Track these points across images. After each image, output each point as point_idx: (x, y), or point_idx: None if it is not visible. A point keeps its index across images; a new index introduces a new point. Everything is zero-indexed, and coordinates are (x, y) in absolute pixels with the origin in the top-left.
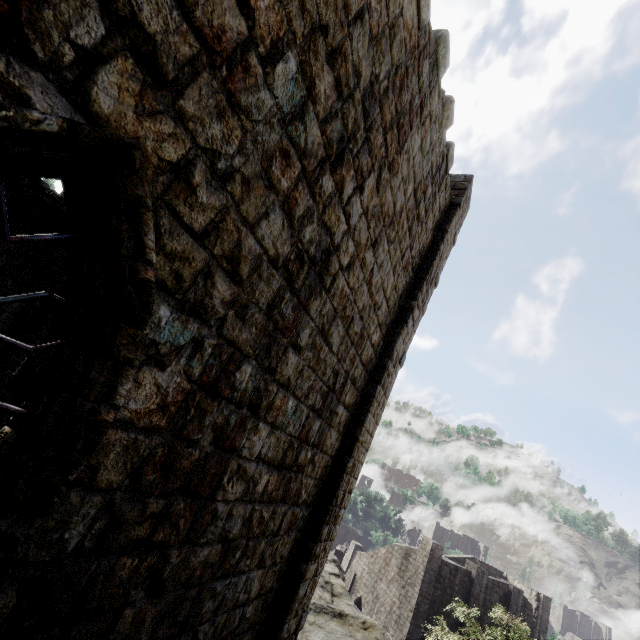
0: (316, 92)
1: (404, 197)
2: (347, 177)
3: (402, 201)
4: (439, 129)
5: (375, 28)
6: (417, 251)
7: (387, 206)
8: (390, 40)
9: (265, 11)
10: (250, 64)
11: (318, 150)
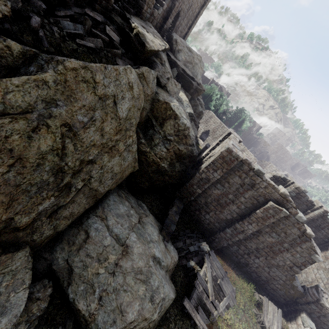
0: None
1: None
2: None
3: None
4: None
5: None
6: None
7: None
8: None
9: None
10: None
11: None
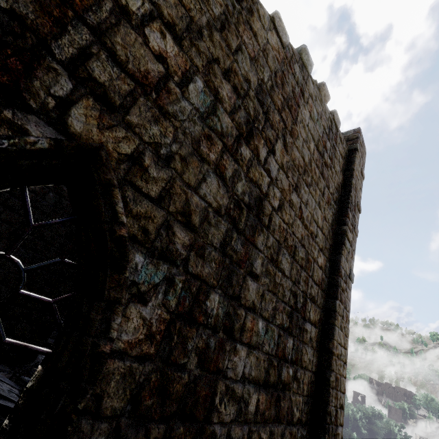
0: (221, 96)
1: (309, 152)
2: (259, 145)
3: (308, 155)
4: (321, 104)
5: (252, 53)
6: (334, 188)
7: (297, 160)
8: (265, 58)
9: (174, 57)
10: (170, 88)
11: (232, 131)
